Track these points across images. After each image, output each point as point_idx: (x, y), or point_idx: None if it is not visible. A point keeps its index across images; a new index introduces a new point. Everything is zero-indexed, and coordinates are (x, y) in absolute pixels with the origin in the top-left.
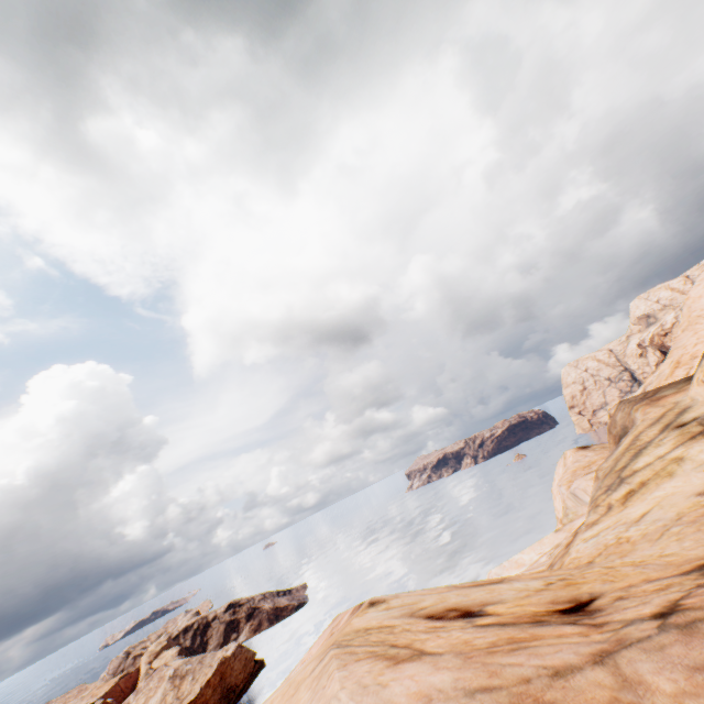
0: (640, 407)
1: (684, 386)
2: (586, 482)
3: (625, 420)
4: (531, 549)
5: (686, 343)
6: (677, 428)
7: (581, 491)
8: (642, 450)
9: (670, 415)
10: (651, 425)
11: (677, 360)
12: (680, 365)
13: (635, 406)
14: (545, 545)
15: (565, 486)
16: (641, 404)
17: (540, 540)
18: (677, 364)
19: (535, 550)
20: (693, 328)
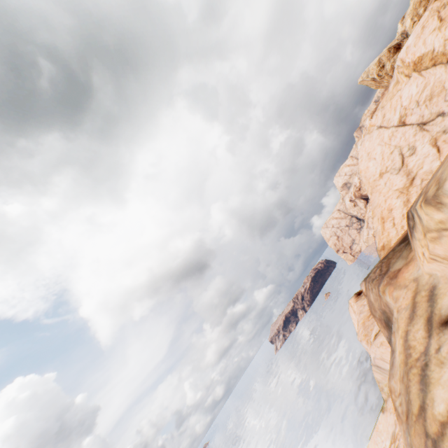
0: (385, 289)
1: (409, 254)
2: (379, 349)
3: (380, 304)
4: (374, 442)
5: (379, 202)
6: (444, 327)
7: (380, 360)
8: (427, 371)
9: (422, 302)
10: (411, 319)
11: (380, 216)
12: (385, 220)
13: (380, 287)
14: (382, 434)
15: (365, 341)
16: (384, 283)
17: (376, 427)
18: (382, 220)
19: (377, 444)
20: (376, 189)
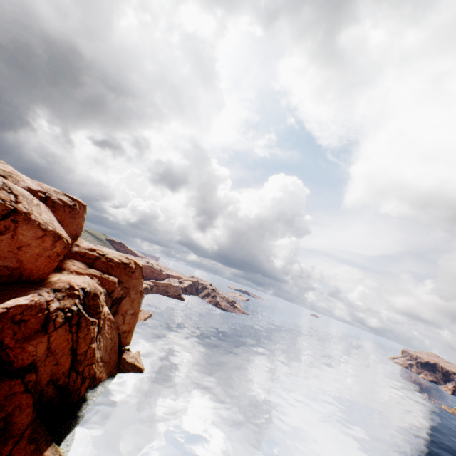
0: None
1: None
2: None
3: None
4: None
5: None
6: None
7: None
8: None
9: None
10: None
11: None
12: None
13: None
14: None
15: None
16: None
17: None
18: None
19: None
20: None
